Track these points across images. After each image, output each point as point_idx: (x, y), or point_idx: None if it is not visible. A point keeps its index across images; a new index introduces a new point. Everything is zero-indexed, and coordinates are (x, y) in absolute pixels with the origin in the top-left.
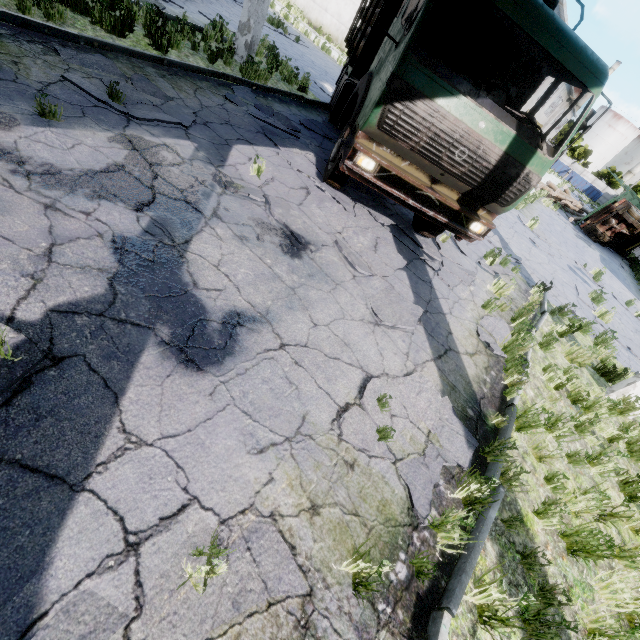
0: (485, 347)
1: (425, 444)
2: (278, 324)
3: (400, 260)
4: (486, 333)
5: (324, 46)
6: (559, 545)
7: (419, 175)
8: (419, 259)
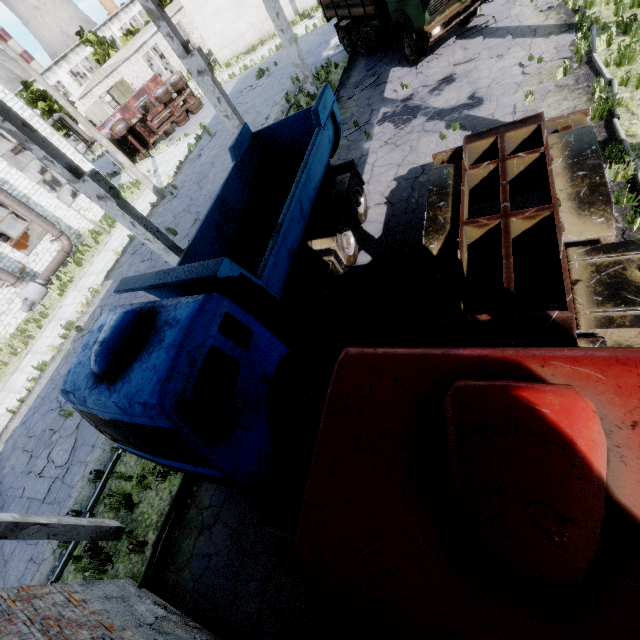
0: (549, 10)
1: (556, 51)
2: (480, 87)
3: (479, 39)
4: (544, 7)
5: (277, 48)
6: (633, 11)
7: (454, 7)
8: (483, 30)
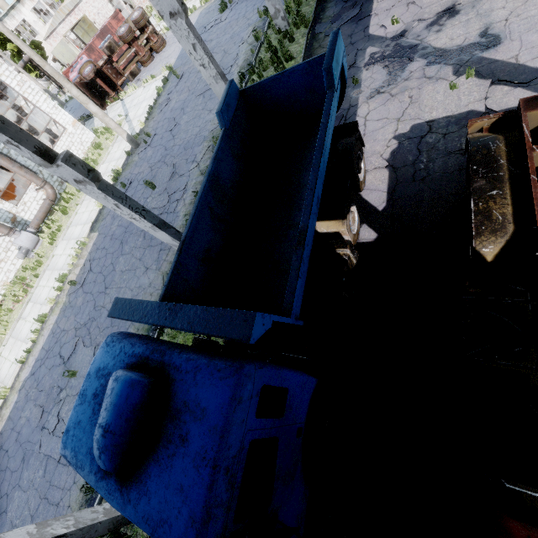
0: None
1: None
2: (494, 21)
3: None
4: None
5: None
6: None
7: None
8: None
